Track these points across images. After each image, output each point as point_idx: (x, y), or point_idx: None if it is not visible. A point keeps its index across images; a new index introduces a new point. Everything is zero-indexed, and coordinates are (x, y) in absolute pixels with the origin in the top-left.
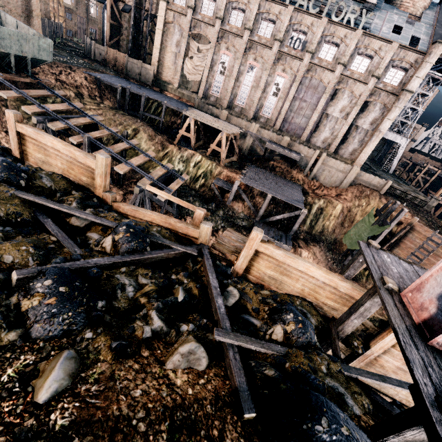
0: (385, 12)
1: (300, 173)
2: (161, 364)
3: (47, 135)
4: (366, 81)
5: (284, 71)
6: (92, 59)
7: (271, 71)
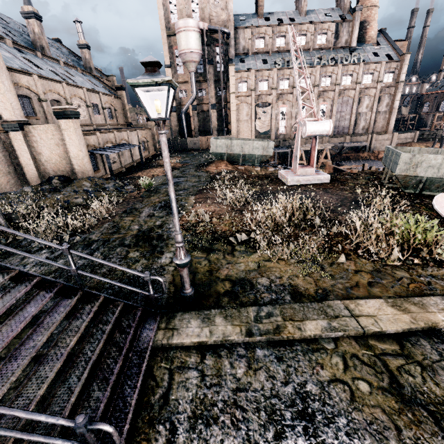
0: (361, 48)
1: (364, 152)
2: None
3: None
4: (374, 86)
5: (324, 101)
6: (188, 149)
7: (316, 104)
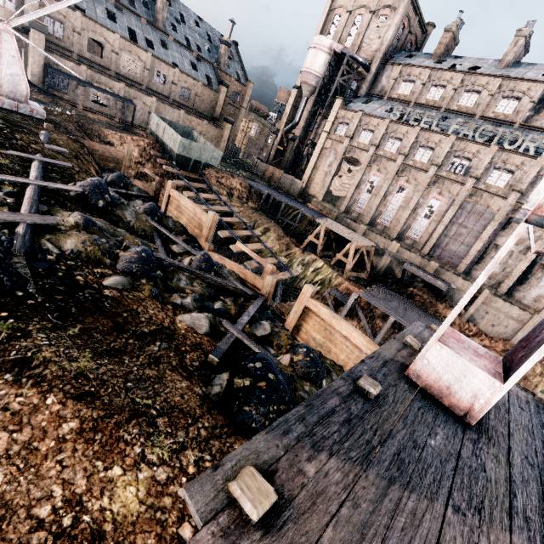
0: None
1: (450, 309)
2: (175, 315)
3: (185, 198)
4: None
5: (440, 194)
6: (253, 173)
7: (425, 193)
